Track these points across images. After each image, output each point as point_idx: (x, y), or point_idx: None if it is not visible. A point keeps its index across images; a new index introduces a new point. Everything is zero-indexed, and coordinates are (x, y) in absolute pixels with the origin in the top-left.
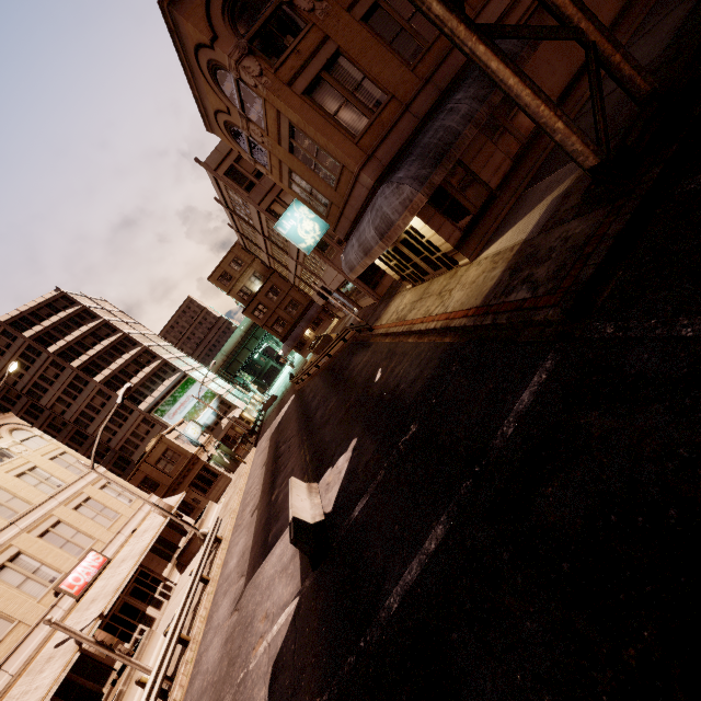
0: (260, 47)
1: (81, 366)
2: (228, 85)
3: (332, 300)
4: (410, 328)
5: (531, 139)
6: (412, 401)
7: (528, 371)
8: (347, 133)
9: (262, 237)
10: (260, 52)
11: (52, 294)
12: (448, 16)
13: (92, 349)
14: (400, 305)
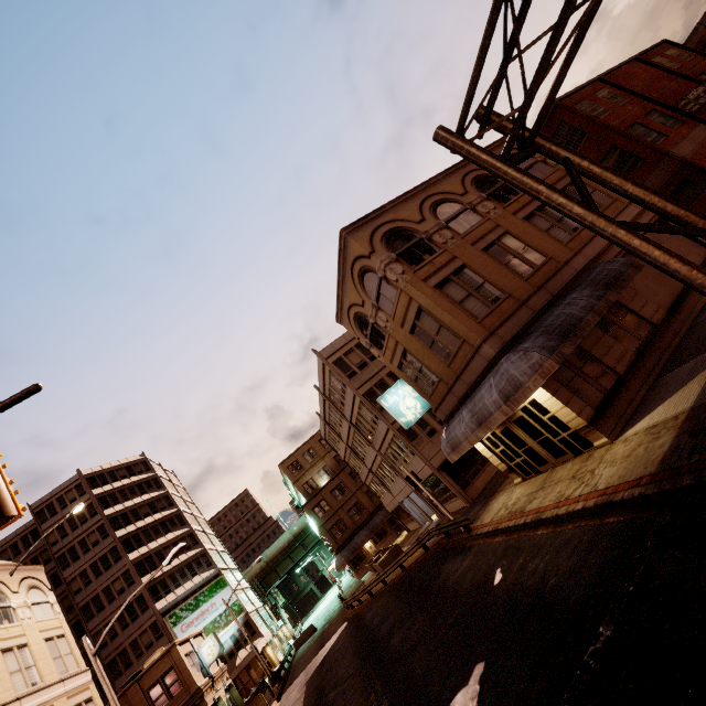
0: (404, 259)
1: (124, 536)
2: (371, 283)
3: (406, 504)
4: (537, 516)
5: (650, 338)
6: (582, 595)
7: None
8: (470, 315)
9: (348, 424)
10: (404, 261)
11: (136, 457)
12: (588, 213)
13: (142, 520)
14: (508, 499)
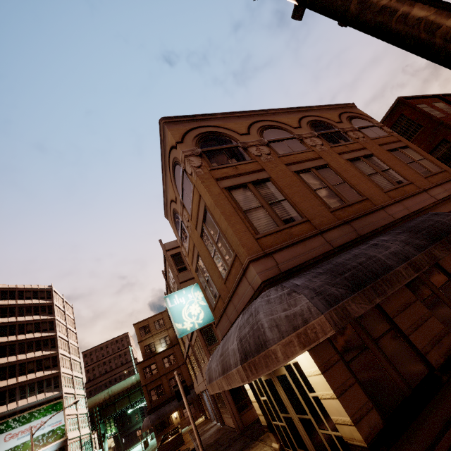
0: (209, 156)
1: (3, 343)
2: (179, 178)
3: (205, 395)
4: None
5: None
6: None
7: None
8: (251, 227)
9: None
10: (207, 158)
11: (45, 286)
12: (448, 12)
13: (24, 335)
14: None
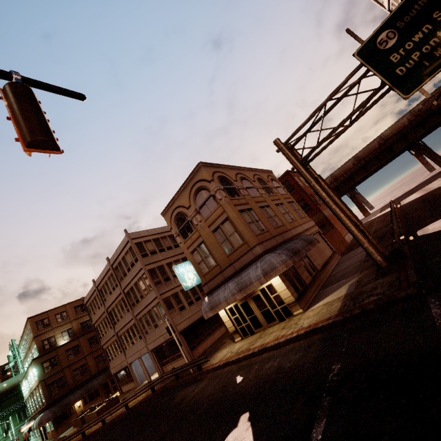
0: (227, 191)
1: None
2: (202, 196)
3: (133, 365)
4: (263, 346)
5: (316, 274)
6: (314, 361)
7: (421, 307)
8: (252, 230)
9: (120, 291)
10: (226, 192)
11: None
12: (328, 197)
13: None
14: (232, 349)
